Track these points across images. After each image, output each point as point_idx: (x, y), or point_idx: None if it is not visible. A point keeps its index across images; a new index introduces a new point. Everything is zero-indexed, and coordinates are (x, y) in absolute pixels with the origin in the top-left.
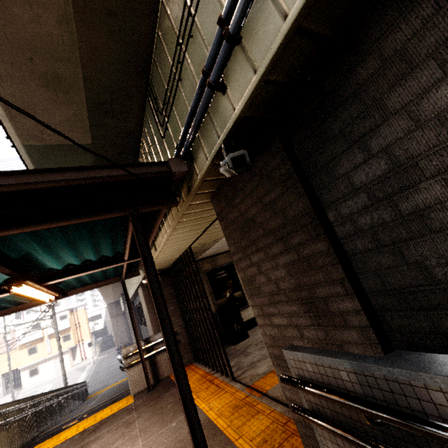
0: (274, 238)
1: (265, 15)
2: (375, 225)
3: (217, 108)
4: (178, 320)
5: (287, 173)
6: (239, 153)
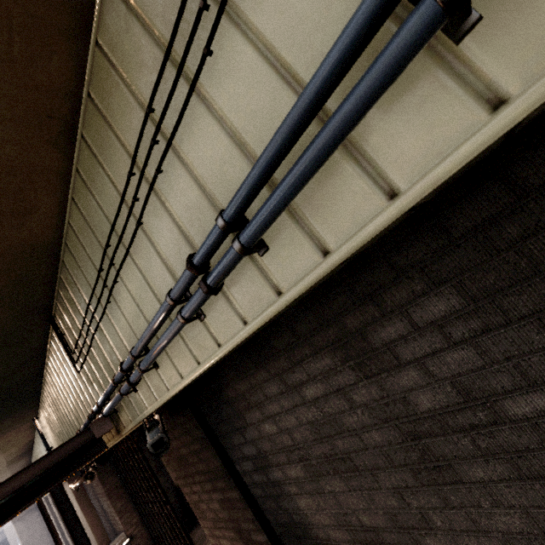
0: (204, 478)
1: (155, 376)
2: (261, 482)
3: (132, 395)
4: (132, 517)
5: (201, 437)
6: (158, 438)
